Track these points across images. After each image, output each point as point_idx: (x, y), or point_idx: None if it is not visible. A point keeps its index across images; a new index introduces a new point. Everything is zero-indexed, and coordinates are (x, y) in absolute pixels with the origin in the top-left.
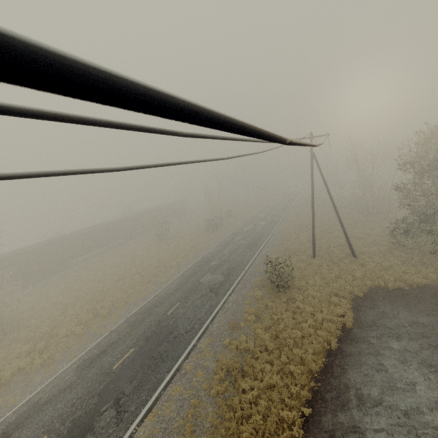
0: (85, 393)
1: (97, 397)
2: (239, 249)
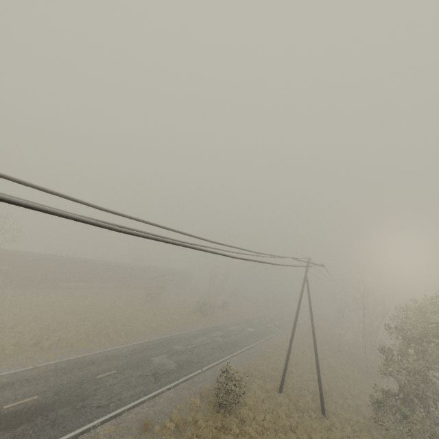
0: None
1: None
2: (211, 345)
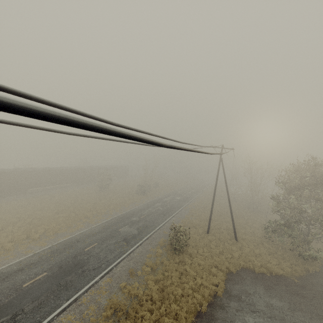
0: None
1: None
2: (156, 213)
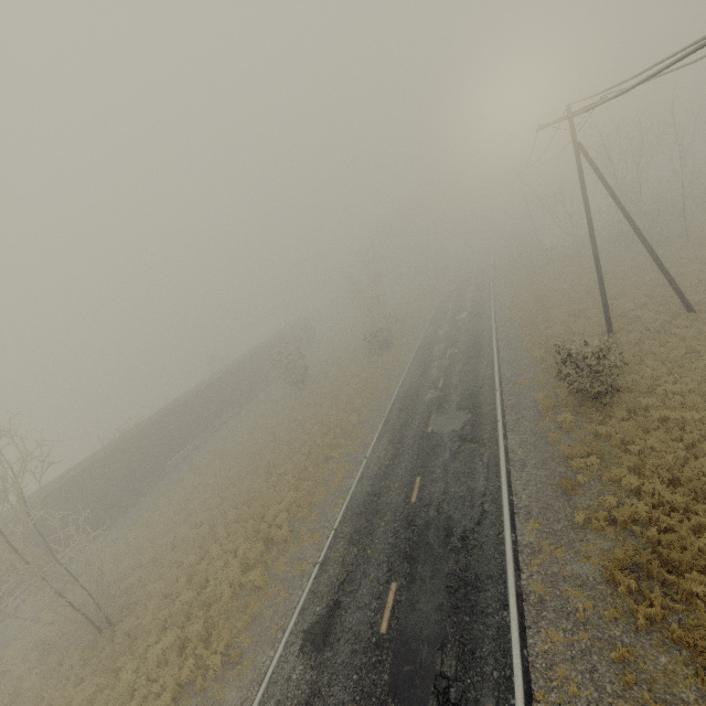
0: (361, 700)
1: (392, 700)
2: (457, 363)
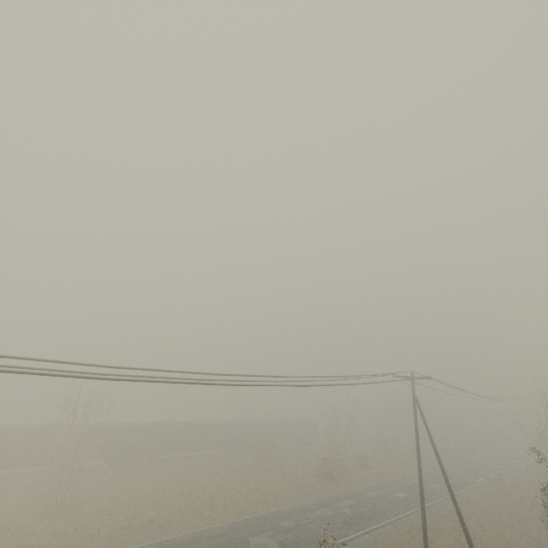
0: None
1: None
2: (333, 519)
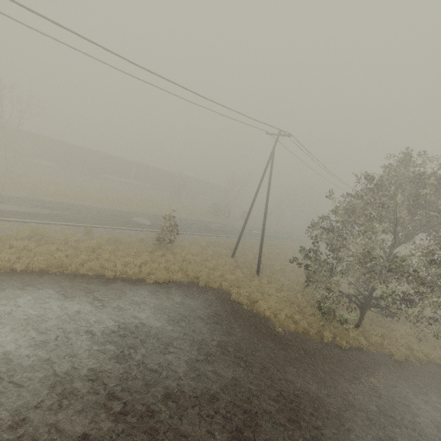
0: None
1: None
2: (199, 226)
